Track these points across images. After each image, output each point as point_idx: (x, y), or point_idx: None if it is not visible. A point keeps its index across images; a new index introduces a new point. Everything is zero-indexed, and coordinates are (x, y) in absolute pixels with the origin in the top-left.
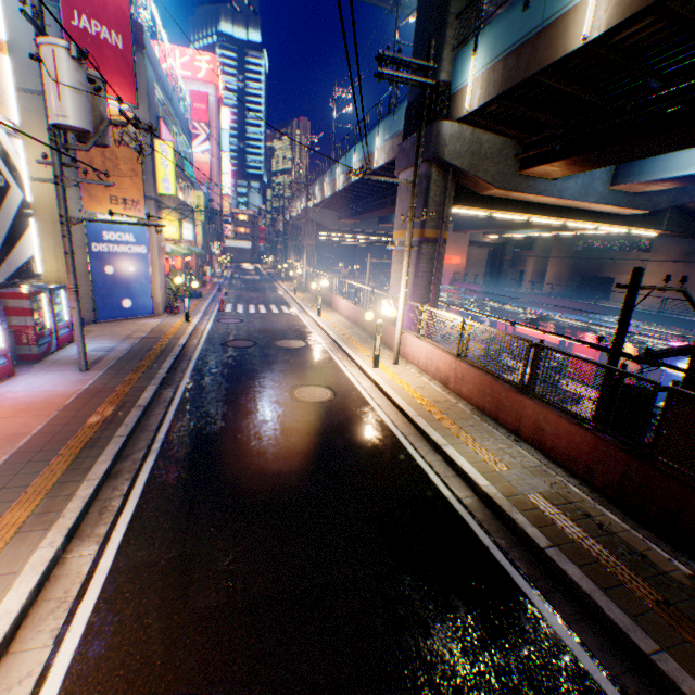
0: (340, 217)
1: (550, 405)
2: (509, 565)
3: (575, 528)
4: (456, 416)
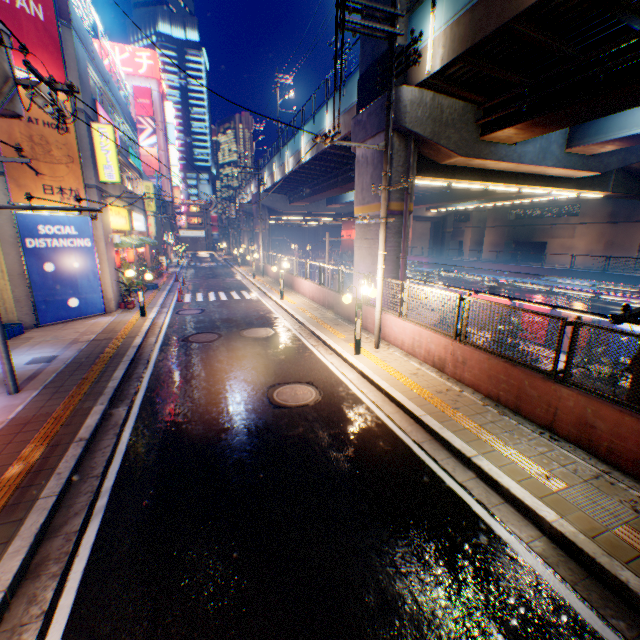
0: (290, 201)
1: (603, 397)
2: None
3: None
4: (469, 410)
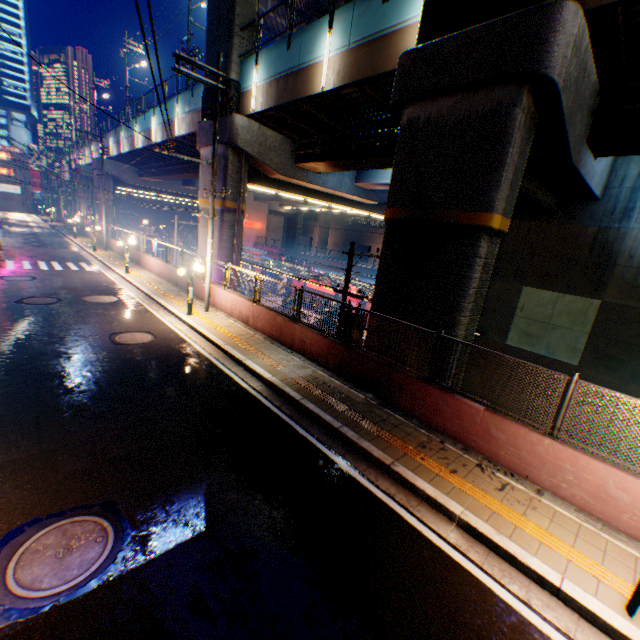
0: (141, 174)
1: (308, 326)
2: (281, 412)
3: (317, 389)
4: (254, 342)
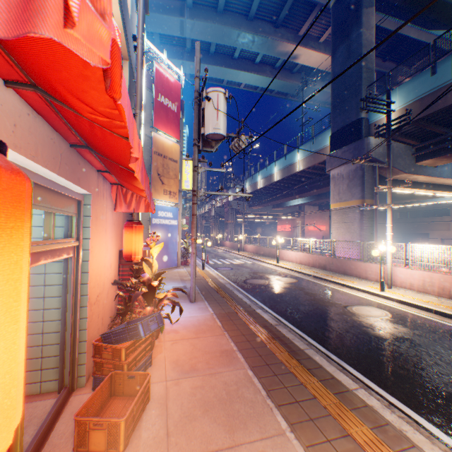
0: (250, 205)
1: None
2: None
3: None
4: None
